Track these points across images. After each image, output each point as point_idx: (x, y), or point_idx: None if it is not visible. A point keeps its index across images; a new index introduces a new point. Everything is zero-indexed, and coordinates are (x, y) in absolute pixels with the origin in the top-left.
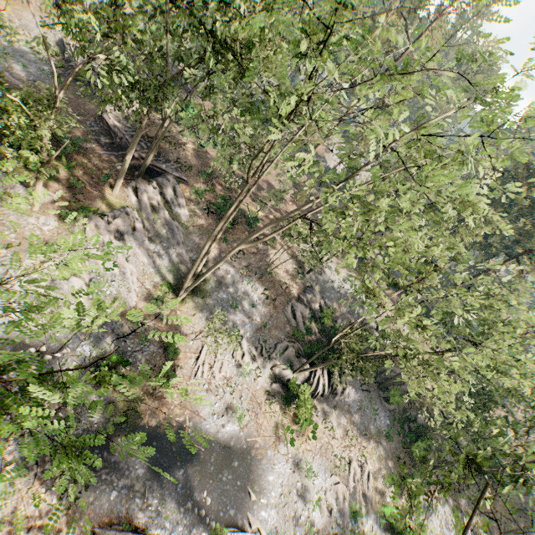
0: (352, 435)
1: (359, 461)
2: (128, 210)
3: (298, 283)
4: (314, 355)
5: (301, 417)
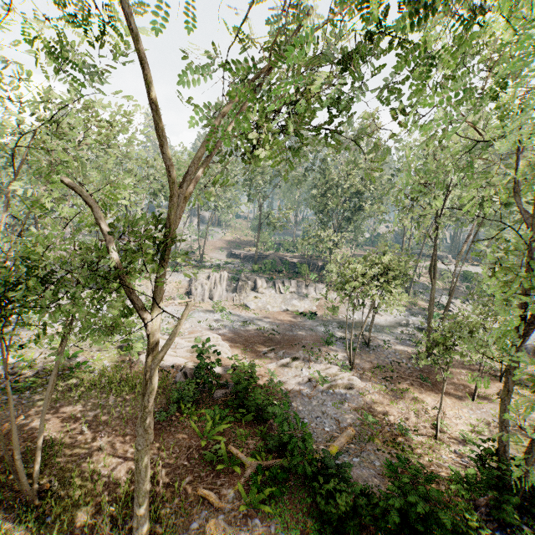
0: None
1: None
2: None
3: None
4: None
5: None
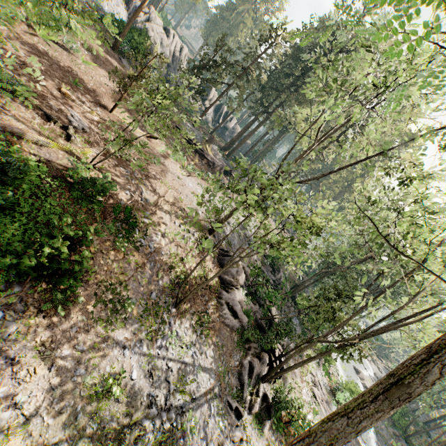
0: (301, 368)
1: (312, 381)
2: None
3: (211, 258)
4: (293, 356)
5: (290, 418)
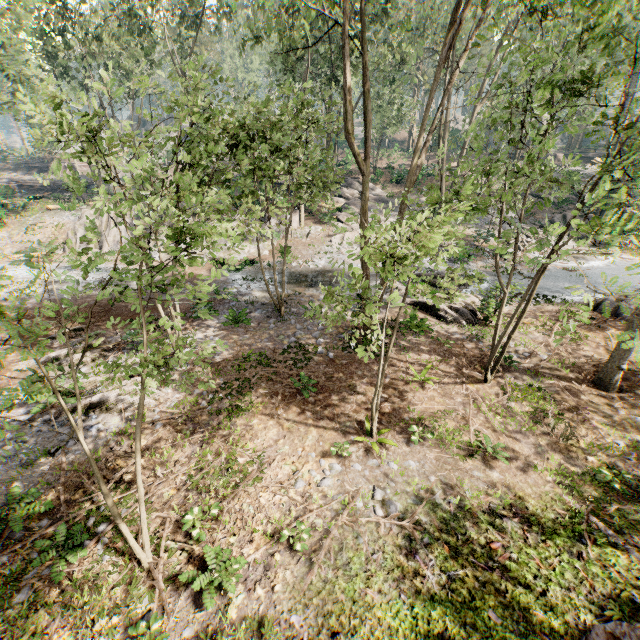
0: None
1: None
2: (349, 201)
3: None
4: None
5: None
